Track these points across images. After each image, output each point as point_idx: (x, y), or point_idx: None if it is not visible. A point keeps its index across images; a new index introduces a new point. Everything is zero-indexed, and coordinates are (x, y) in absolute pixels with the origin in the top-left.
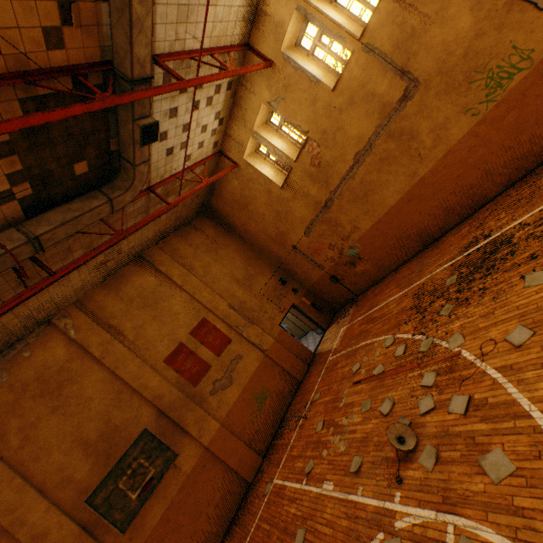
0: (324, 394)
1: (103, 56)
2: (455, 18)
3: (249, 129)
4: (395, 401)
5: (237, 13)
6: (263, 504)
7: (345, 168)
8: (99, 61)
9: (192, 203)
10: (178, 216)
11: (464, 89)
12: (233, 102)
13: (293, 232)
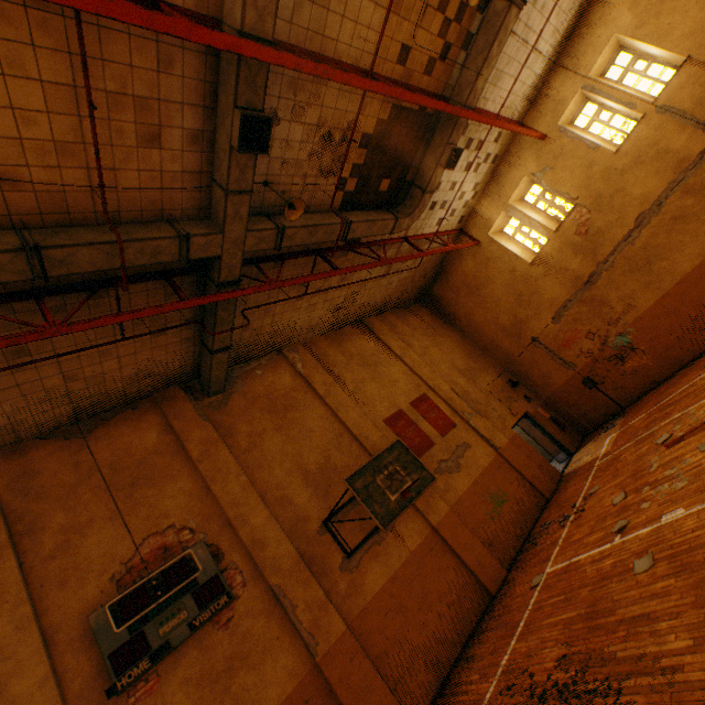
0: (608, 482)
1: (443, 92)
2: None
3: (502, 203)
4: None
5: (525, 91)
6: (535, 592)
7: (622, 233)
8: (439, 95)
9: (417, 281)
10: (402, 291)
11: None
12: (490, 178)
13: (536, 319)
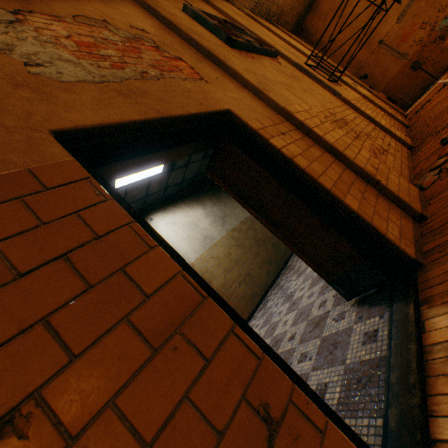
0: None
1: None
2: None
3: None
4: None
5: None
6: None
7: None
8: None
9: (300, 4)
10: (291, 8)
11: None
12: None
13: (384, 24)
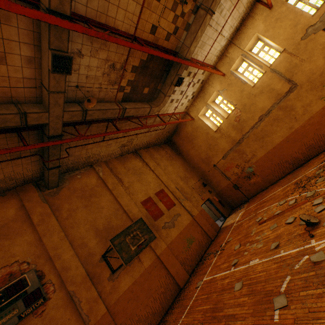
0: (235, 236)
1: (175, 49)
2: (316, 60)
3: (204, 102)
4: (296, 216)
5: (217, 53)
6: (197, 290)
7: (253, 123)
8: (173, 50)
9: (165, 134)
10: (157, 138)
11: (320, 89)
12: (200, 90)
13: (216, 157)
